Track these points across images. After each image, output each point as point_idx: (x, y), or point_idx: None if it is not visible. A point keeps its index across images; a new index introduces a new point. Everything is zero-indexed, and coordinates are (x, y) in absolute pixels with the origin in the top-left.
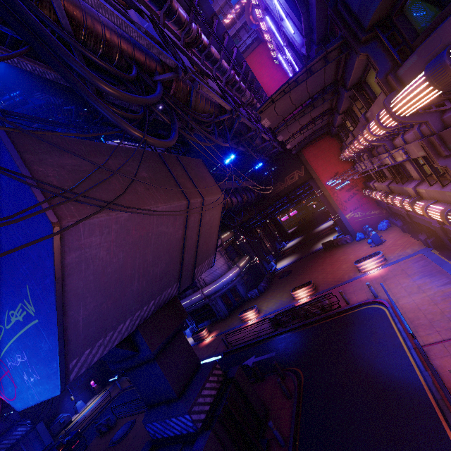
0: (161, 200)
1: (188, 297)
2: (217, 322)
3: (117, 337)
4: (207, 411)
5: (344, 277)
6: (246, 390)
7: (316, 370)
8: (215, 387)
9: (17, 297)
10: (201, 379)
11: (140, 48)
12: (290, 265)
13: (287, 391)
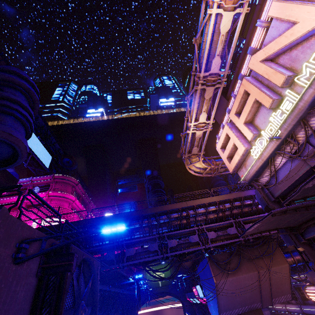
0: (244, 272)
1: (309, 305)
2: None
3: (233, 313)
4: None
5: None
6: None
7: None
8: None
9: (210, 290)
10: None
11: (231, 236)
12: None
13: None
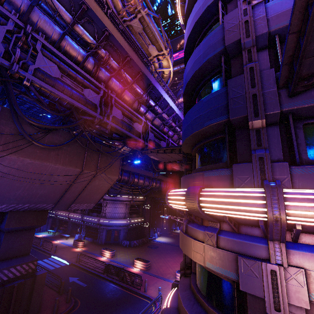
0: (61, 163)
1: (91, 216)
2: (94, 243)
3: None
4: (3, 280)
5: (167, 274)
6: (37, 289)
7: (83, 312)
8: (21, 272)
9: None
10: (19, 262)
11: (84, 103)
12: (162, 243)
13: (56, 309)
